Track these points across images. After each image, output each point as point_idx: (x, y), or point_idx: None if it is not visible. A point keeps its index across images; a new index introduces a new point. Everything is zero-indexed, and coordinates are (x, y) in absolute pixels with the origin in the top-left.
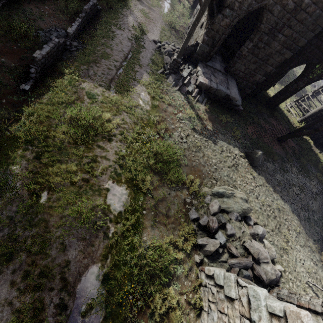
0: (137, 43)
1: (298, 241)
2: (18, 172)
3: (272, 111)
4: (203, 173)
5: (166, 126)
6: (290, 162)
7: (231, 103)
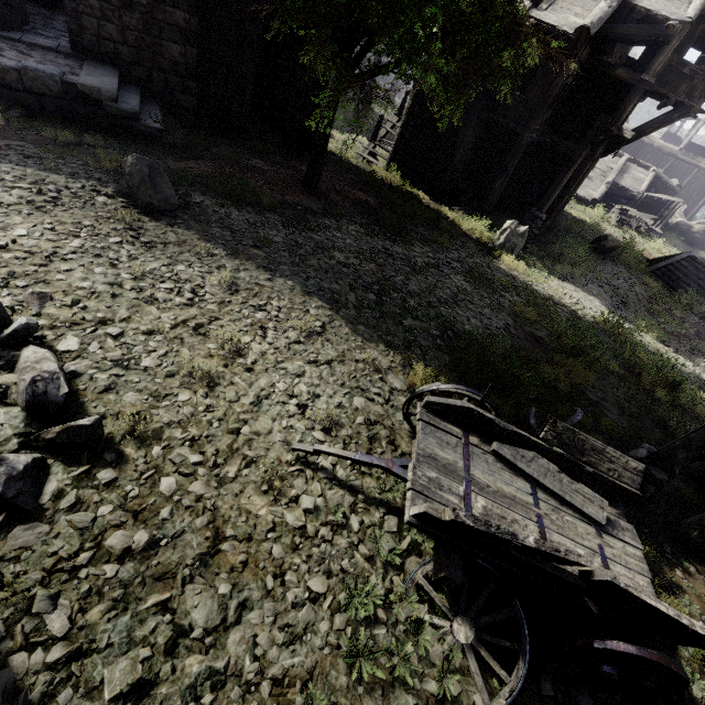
0: None
1: (301, 353)
2: None
3: (302, 152)
4: None
5: None
6: (338, 217)
7: (107, 110)
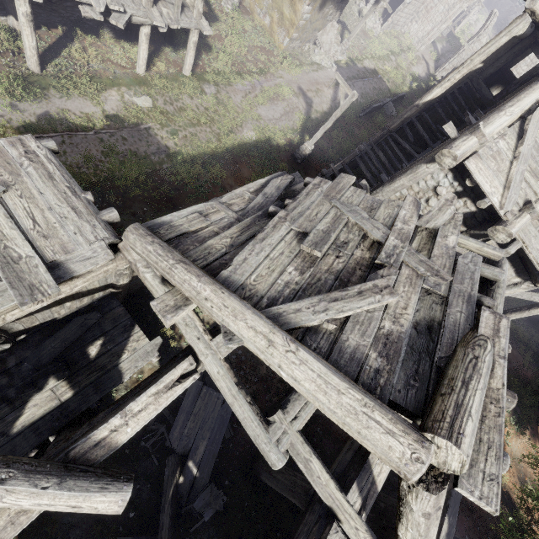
0: (350, 80)
1: None
2: (409, 81)
3: None
4: (362, 30)
5: (364, 50)
6: None
7: None
